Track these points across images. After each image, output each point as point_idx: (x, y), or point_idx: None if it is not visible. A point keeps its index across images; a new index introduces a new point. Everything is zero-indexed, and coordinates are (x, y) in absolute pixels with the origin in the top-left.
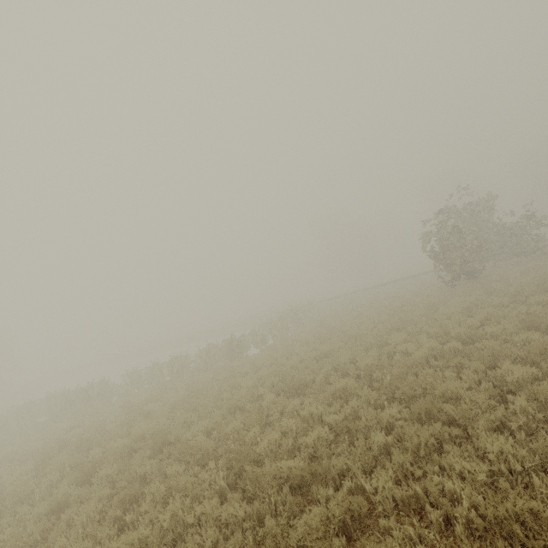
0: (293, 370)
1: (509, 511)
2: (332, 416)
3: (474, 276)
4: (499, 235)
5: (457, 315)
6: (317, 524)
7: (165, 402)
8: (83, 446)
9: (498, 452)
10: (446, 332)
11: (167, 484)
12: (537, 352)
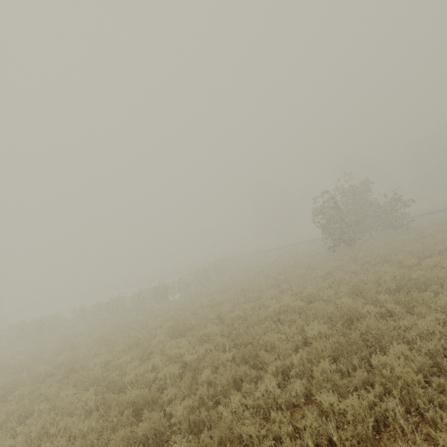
0: (190, 315)
1: (235, 434)
2: (188, 356)
3: (351, 244)
4: (375, 211)
5: (317, 278)
6: (119, 438)
7: (91, 337)
8: (16, 370)
9: (264, 391)
10: (302, 292)
11: (53, 403)
12: (338, 314)
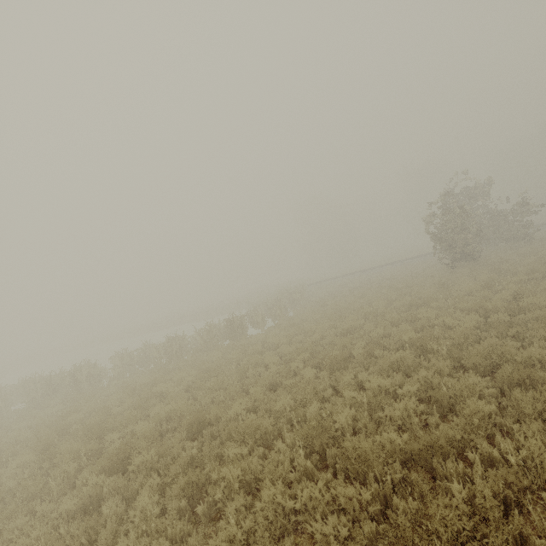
0: (318, 346)
1: None
2: (406, 387)
3: (473, 258)
4: (492, 220)
5: (482, 291)
6: (496, 502)
7: (177, 383)
8: (94, 432)
9: None
10: (480, 306)
11: (238, 467)
12: None
